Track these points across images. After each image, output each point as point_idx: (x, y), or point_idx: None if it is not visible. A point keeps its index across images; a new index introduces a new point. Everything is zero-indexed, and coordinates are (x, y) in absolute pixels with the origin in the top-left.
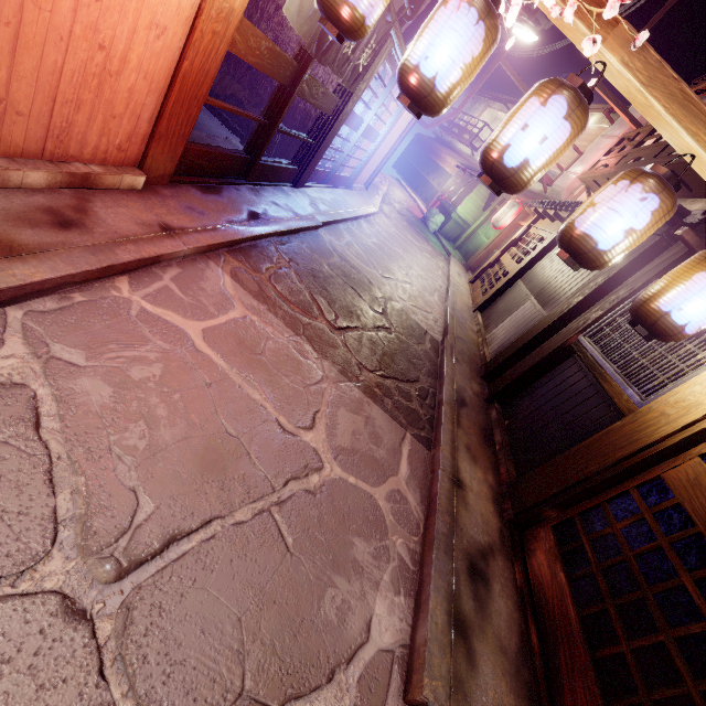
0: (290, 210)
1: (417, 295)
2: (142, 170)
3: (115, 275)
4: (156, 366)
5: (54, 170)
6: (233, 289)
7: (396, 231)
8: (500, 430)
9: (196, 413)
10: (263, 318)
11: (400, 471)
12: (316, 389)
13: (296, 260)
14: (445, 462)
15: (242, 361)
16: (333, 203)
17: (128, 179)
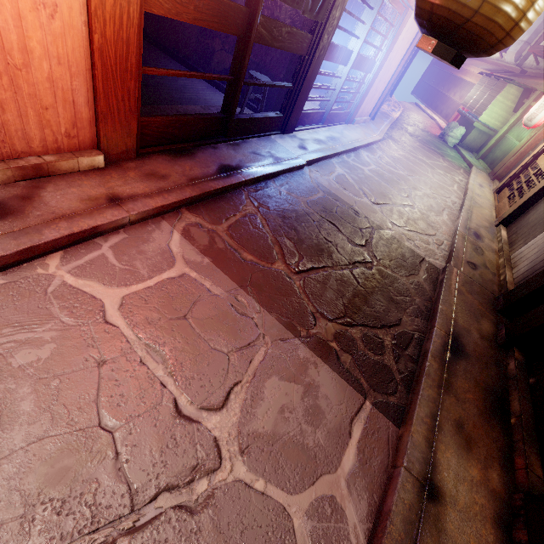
0: (271, 156)
1: (418, 217)
2: (101, 150)
3: (45, 253)
4: (46, 347)
5: (0, 168)
6: (178, 246)
7: (403, 153)
8: (518, 394)
9: (71, 401)
10: (203, 273)
11: (342, 464)
12: (244, 353)
13: (266, 204)
14: (413, 454)
15: (157, 328)
16: (327, 140)
17: (85, 161)
